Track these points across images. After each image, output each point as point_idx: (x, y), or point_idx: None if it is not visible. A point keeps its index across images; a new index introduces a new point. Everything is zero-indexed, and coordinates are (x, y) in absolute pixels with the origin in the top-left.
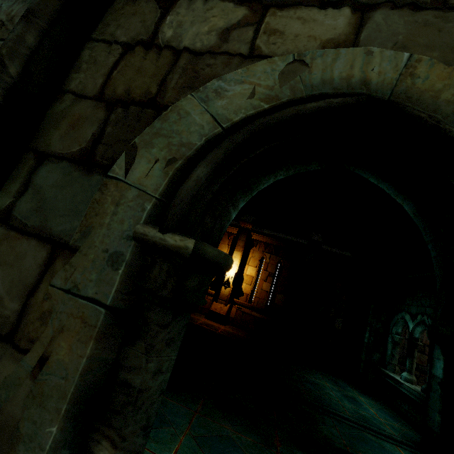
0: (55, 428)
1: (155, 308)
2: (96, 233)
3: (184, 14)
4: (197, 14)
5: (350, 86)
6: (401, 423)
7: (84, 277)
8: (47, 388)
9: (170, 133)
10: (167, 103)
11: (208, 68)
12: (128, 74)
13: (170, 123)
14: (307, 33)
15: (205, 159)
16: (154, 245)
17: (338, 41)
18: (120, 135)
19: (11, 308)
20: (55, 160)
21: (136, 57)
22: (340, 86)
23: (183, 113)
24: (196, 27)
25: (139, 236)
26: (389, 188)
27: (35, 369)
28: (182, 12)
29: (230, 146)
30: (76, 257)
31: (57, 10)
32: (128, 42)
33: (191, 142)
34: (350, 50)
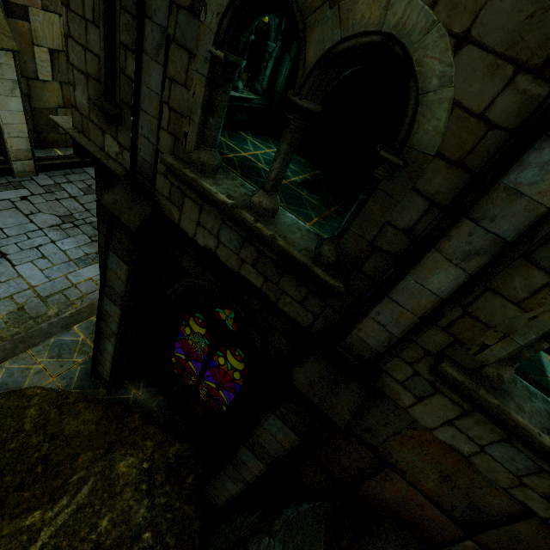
0: (534, 336)
1: None
2: None
3: None
4: None
5: None
6: None
7: None
8: (534, 325)
9: None
10: None
11: None
12: None
13: None
14: None
15: None
16: None
17: None
18: None
19: (522, 295)
20: None
21: None
22: None
23: None
24: None
25: None
26: None
27: (531, 319)
28: None
29: None
30: None
31: None
32: None
33: None
34: None
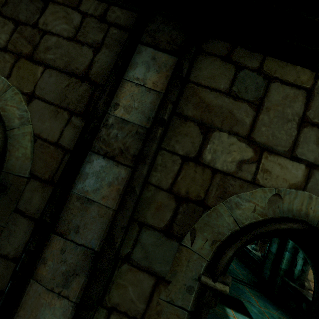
0: None
1: (204, 307)
2: (179, 274)
3: (217, 144)
4: (224, 146)
5: (300, 215)
6: (247, 271)
7: (176, 296)
8: None
9: (213, 225)
10: (210, 206)
11: (231, 187)
12: (187, 180)
13: (212, 218)
14: (283, 176)
15: (233, 247)
16: (210, 287)
17: (297, 185)
18: (186, 221)
19: (141, 307)
20: (150, 228)
21: (191, 169)
22: (296, 214)
23: (219, 214)
24: (224, 156)
25: (203, 282)
26: (303, 252)
27: None
28: (216, 142)
29: (244, 241)
30: (170, 286)
31: (155, 149)
32: (184, 155)
33: (224, 233)
34: (302, 193)
